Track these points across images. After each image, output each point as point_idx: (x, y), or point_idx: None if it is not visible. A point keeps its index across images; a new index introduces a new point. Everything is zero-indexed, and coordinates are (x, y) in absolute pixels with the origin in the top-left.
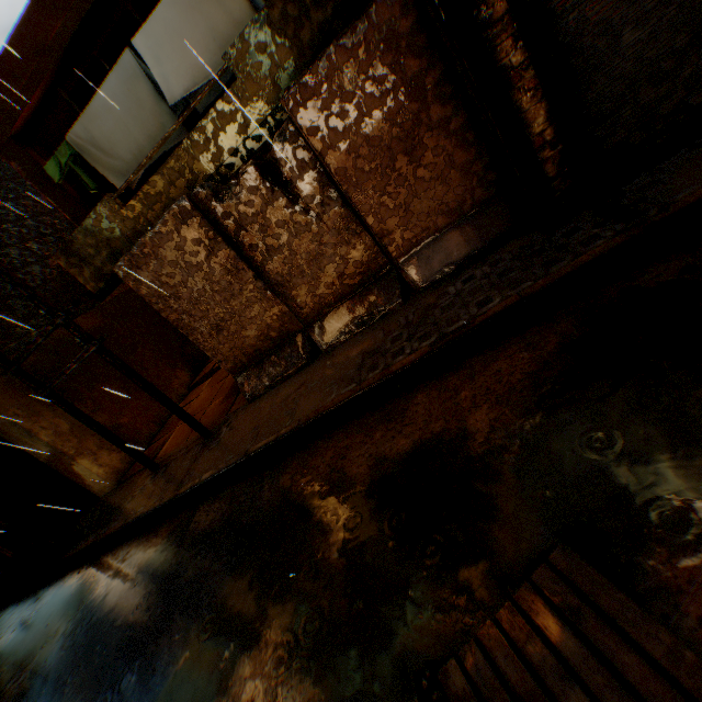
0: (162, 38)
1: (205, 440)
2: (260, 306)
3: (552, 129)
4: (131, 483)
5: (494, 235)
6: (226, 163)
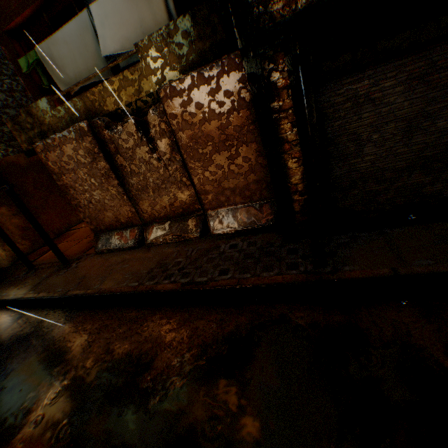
0: (109, 12)
1: (63, 265)
2: (118, 202)
3: (303, 185)
4: (17, 268)
5: (263, 223)
6: (122, 109)
